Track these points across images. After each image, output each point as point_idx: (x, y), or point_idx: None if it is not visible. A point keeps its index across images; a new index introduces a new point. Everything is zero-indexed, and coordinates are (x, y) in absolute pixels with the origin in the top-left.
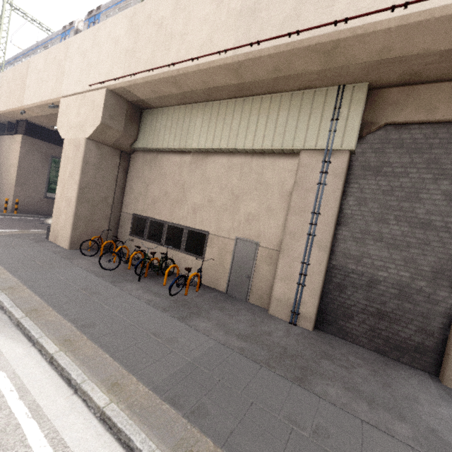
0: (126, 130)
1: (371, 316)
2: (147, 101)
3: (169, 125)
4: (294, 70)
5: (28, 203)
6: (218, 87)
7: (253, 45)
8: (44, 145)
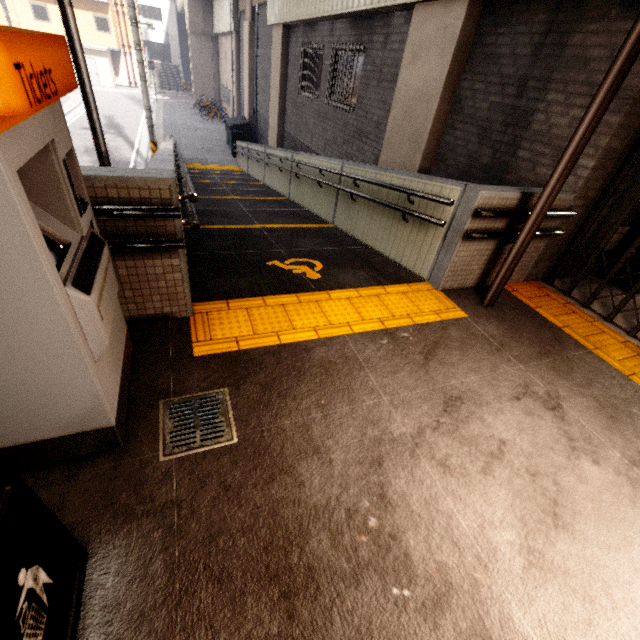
0: (205, 22)
1: None
2: None
3: (216, 15)
4: None
5: None
6: None
7: None
8: None
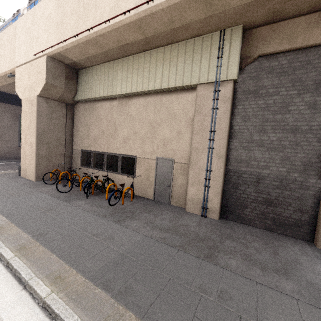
0: (66, 87)
1: (261, 203)
2: (79, 62)
3: (99, 79)
4: (184, 20)
5: (6, 152)
6: (129, 44)
7: (149, 2)
8: (12, 107)
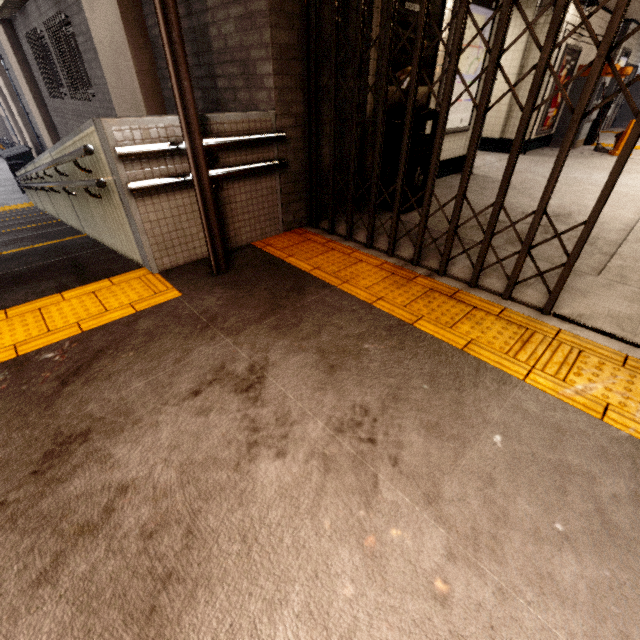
0: None
1: None
2: None
3: None
4: None
5: None
6: None
7: None
8: None
